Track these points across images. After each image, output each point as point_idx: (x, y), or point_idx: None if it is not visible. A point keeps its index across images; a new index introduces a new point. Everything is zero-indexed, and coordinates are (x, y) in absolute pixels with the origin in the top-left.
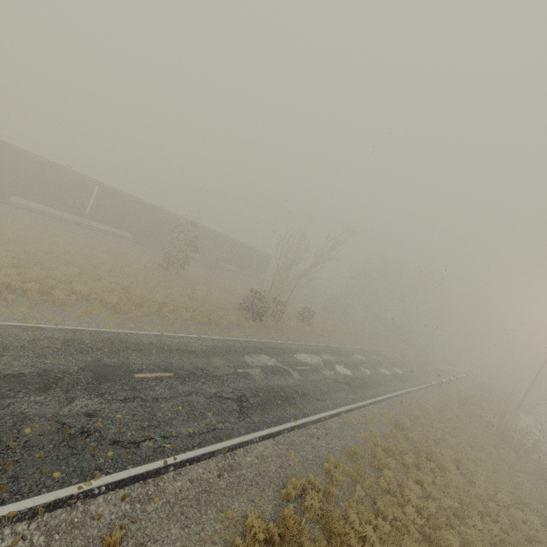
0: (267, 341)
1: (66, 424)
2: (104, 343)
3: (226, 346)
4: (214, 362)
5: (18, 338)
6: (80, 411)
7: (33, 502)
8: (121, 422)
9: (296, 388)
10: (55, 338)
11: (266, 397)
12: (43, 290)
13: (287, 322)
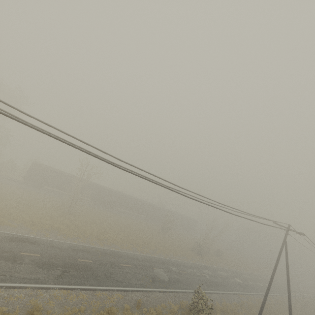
0: (206, 265)
1: (176, 279)
2: (168, 262)
3: (194, 265)
4: (194, 270)
5: (155, 259)
6: (176, 277)
7: (181, 290)
8: (184, 281)
9: (220, 282)
10: (160, 260)
11: (212, 283)
12: (146, 245)
13: (211, 257)
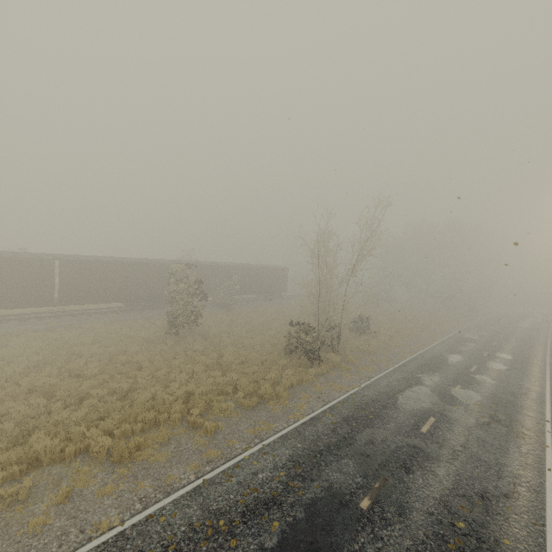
0: (350, 394)
1: None
2: None
3: (309, 445)
4: (316, 511)
5: None
6: None
7: None
8: None
9: (461, 488)
10: None
11: None
12: None
13: (347, 345)
